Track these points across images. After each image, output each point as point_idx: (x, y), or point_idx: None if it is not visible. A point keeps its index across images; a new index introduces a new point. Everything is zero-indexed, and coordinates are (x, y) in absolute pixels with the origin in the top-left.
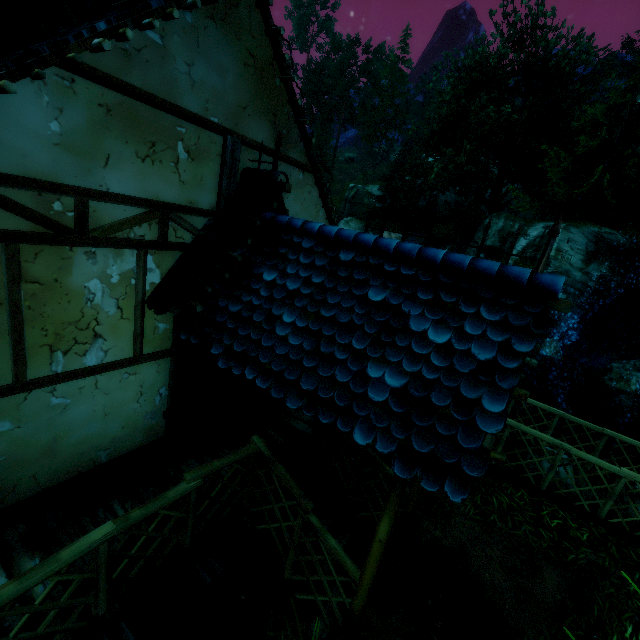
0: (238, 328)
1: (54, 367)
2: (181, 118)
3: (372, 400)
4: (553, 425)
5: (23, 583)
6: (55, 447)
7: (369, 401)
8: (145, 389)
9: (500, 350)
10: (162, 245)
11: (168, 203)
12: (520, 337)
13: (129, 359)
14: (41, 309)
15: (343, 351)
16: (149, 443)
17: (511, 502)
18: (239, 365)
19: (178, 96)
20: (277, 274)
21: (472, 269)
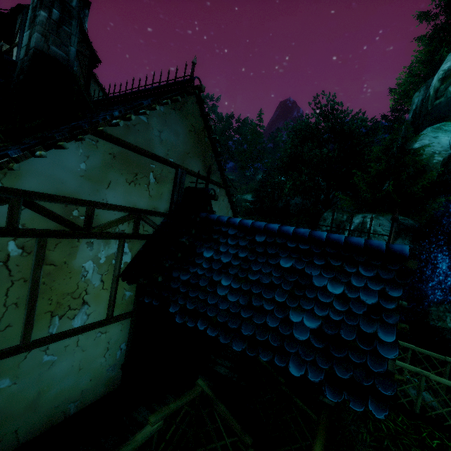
0: (189, 291)
1: (51, 329)
2: (153, 159)
3: (298, 339)
4: (409, 357)
5: None
6: (38, 401)
7: (296, 340)
8: (111, 345)
9: (380, 296)
10: (135, 236)
11: (141, 209)
12: (391, 286)
13: (103, 320)
14: (51, 284)
15: (269, 304)
16: (108, 394)
17: (396, 427)
18: (192, 319)
19: (153, 148)
20: (213, 252)
21: (347, 243)
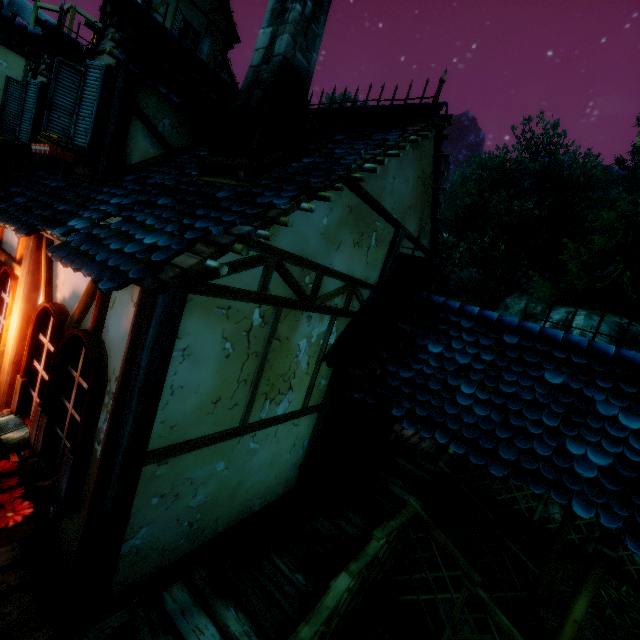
0: (415, 393)
1: (261, 414)
2: (382, 215)
3: (581, 475)
4: None
5: (314, 627)
6: (236, 491)
7: (579, 476)
8: (297, 440)
9: None
10: (345, 313)
11: (358, 279)
12: None
13: (300, 411)
14: (272, 362)
15: (535, 426)
16: (284, 495)
17: (620, 597)
18: (427, 429)
19: (383, 200)
20: (443, 348)
21: None
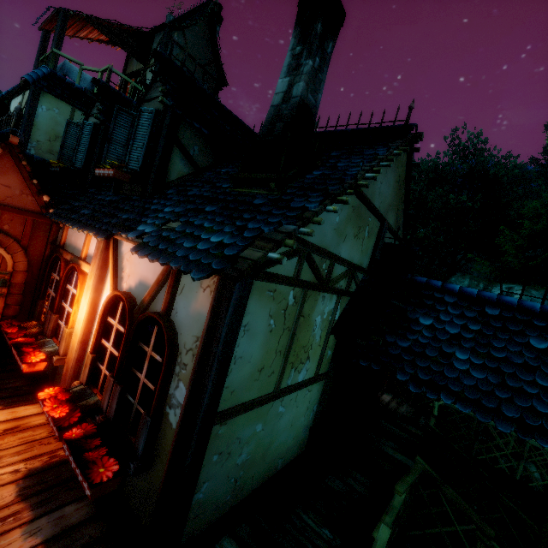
0: (415, 360)
1: (288, 380)
2: (373, 213)
3: None
4: None
5: None
6: (267, 451)
7: None
8: (309, 405)
9: None
10: (347, 293)
11: (356, 265)
12: None
13: (314, 378)
14: (298, 335)
15: (531, 386)
16: (298, 456)
17: None
18: (432, 391)
19: (373, 200)
20: (433, 320)
21: None
